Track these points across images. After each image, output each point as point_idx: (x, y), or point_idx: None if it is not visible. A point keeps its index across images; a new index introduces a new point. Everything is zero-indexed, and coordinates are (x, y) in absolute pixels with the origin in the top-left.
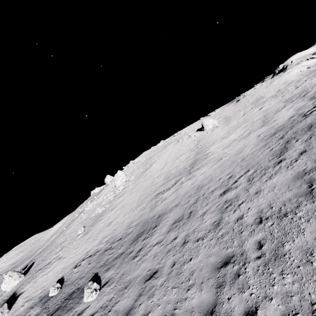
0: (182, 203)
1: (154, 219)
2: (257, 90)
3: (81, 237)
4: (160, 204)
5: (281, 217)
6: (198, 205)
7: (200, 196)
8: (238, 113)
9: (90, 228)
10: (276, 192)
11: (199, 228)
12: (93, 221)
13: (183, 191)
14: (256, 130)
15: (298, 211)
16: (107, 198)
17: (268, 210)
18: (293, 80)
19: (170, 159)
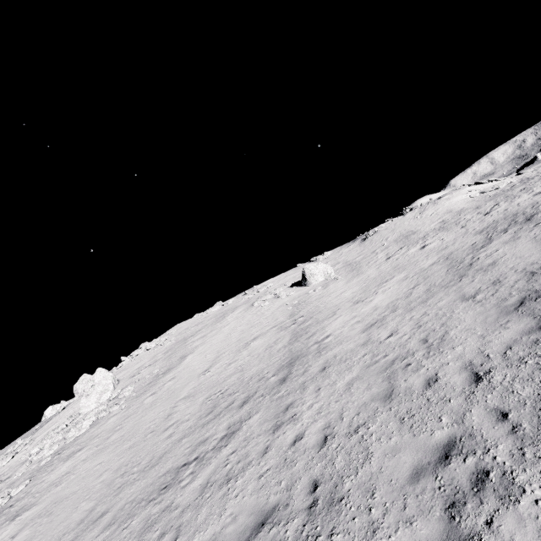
0: None
1: None
2: (399, 222)
3: None
4: None
5: None
6: None
7: None
8: (374, 257)
9: None
10: None
11: None
12: None
13: (251, 501)
14: (446, 284)
15: None
16: (39, 454)
17: None
18: (464, 207)
19: (228, 347)
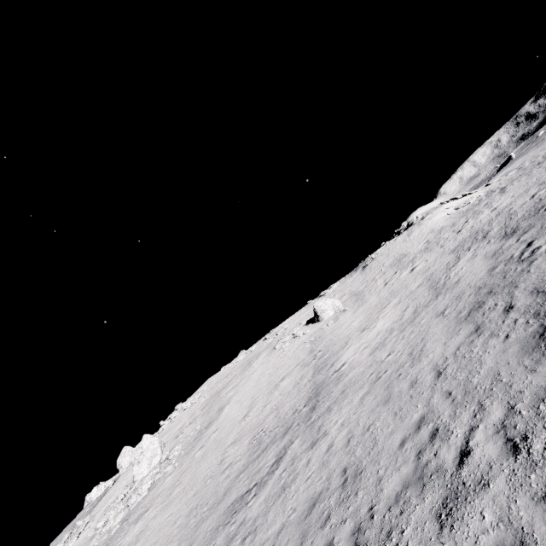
0: None
1: None
2: (391, 247)
3: None
4: None
5: None
6: None
7: (361, 521)
8: (374, 284)
9: None
10: None
11: None
12: None
13: (304, 495)
14: (427, 304)
15: None
16: (106, 525)
17: None
18: (443, 225)
19: (260, 391)
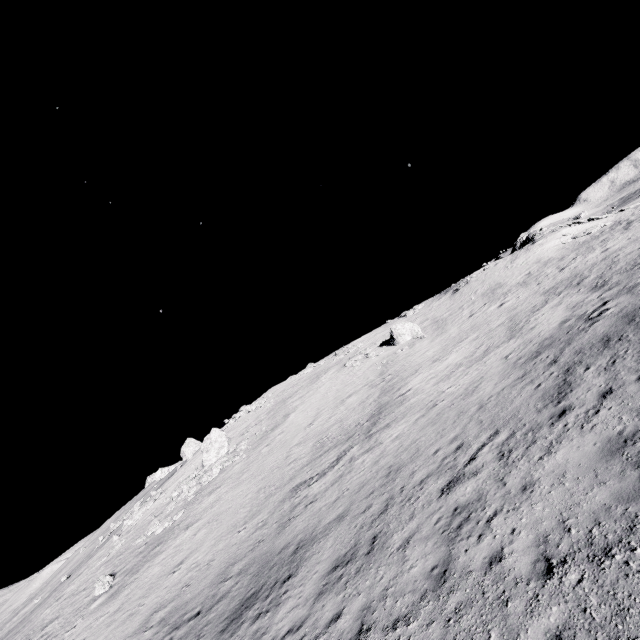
0: (354, 511)
1: (285, 557)
2: (489, 273)
3: (100, 605)
4: (303, 514)
5: (598, 557)
6: (391, 518)
7: (394, 493)
8: (460, 313)
9: (127, 578)
10: (570, 488)
11: (397, 585)
12: (138, 558)
13: (356, 481)
14: (499, 345)
15: (636, 540)
16: (181, 495)
17: (562, 536)
18: (552, 257)
19: (326, 404)
